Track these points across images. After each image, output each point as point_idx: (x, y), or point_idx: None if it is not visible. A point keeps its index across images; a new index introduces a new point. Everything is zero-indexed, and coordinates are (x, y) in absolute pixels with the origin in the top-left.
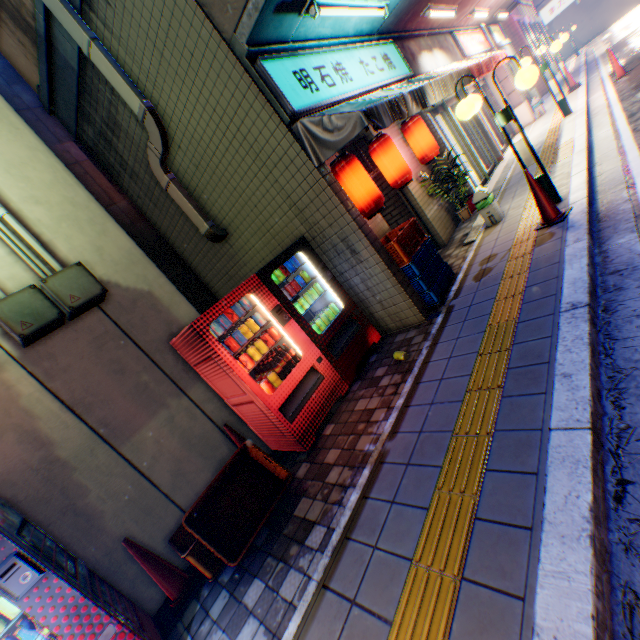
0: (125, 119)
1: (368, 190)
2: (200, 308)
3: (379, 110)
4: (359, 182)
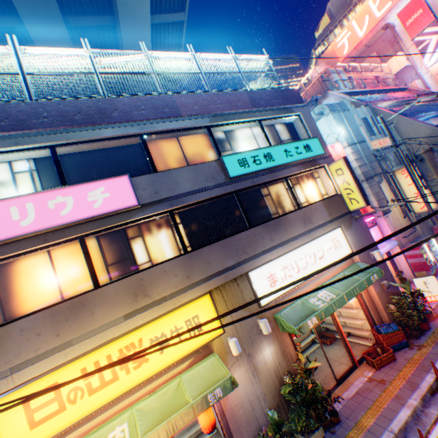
0: None
1: None
2: None
3: None
4: None
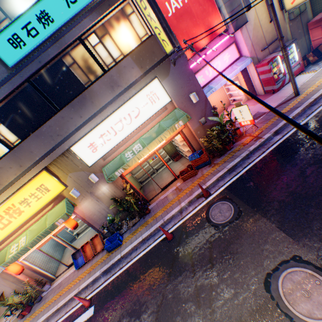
0: None
1: None
2: None
3: None
4: None
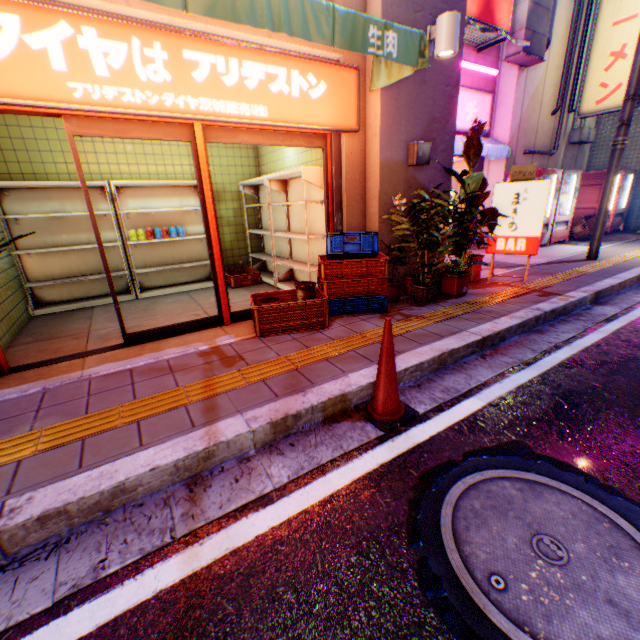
0: None
1: None
2: None
3: None
4: None
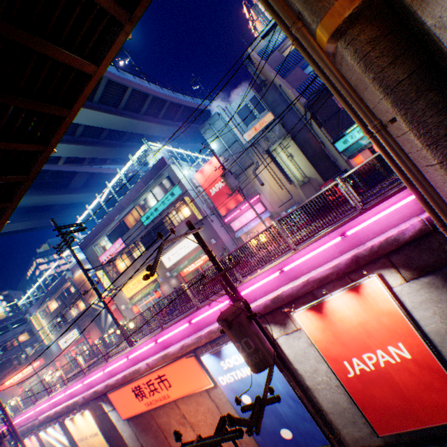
0: (318, 136)
1: (358, 162)
2: (334, 172)
3: (353, 154)
4: (356, 161)
